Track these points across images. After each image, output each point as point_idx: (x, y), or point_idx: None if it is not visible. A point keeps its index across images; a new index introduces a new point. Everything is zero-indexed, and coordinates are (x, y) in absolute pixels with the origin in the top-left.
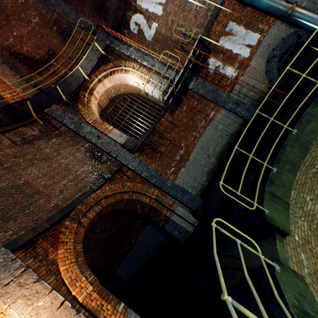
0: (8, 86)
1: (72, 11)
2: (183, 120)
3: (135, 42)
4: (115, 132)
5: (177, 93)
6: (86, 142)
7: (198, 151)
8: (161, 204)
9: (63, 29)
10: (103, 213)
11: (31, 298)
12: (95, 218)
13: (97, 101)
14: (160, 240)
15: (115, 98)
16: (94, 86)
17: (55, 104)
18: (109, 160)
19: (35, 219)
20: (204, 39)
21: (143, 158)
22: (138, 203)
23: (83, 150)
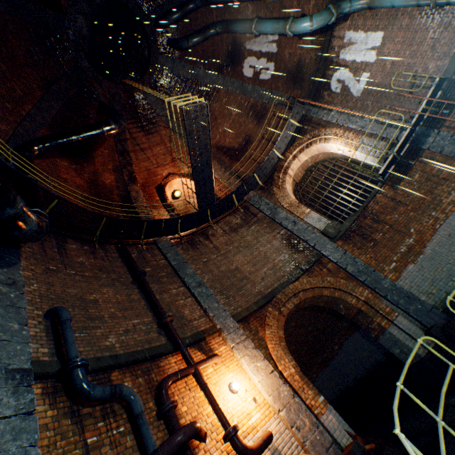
0: (216, 179)
1: (266, 92)
2: (412, 195)
3: (337, 108)
4: (312, 216)
5: (400, 158)
6: (281, 229)
7: (442, 240)
8: (373, 310)
9: (257, 112)
10: (300, 306)
11: (252, 358)
12: (292, 310)
13: (291, 178)
14: (374, 357)
15: (311, 167)
16: (288, 164)
17: (252, 190)
18: (305, 248)
19: (245, 301)
20: (451, 72)
21: (348, 247)
22: (341, 303)
23: (278, 238)
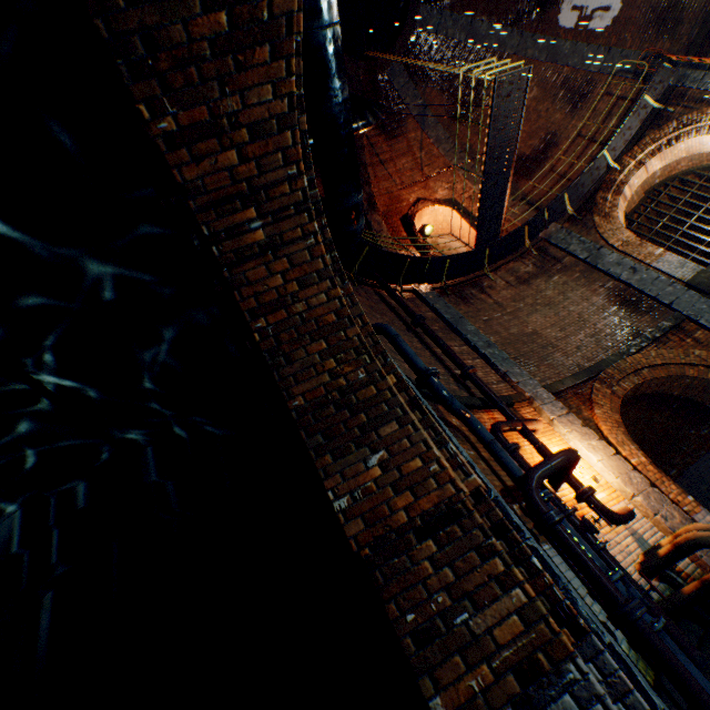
0: None
1: (597, 52)
2: None
3: None
4: (667, 260)
5: None
6: (606, 280)
7: None
8: None
9: (574, 90)
10: (637, 392)
11: (583, 435)
12: (626, 394)
13: (625, 203)
14: None
15: (659, 186)
16: (625, 177)
17: (553, 222)
18: (652, 309)
19: (555, 373)
20: None
21: None
22: None
23: (602, 293)
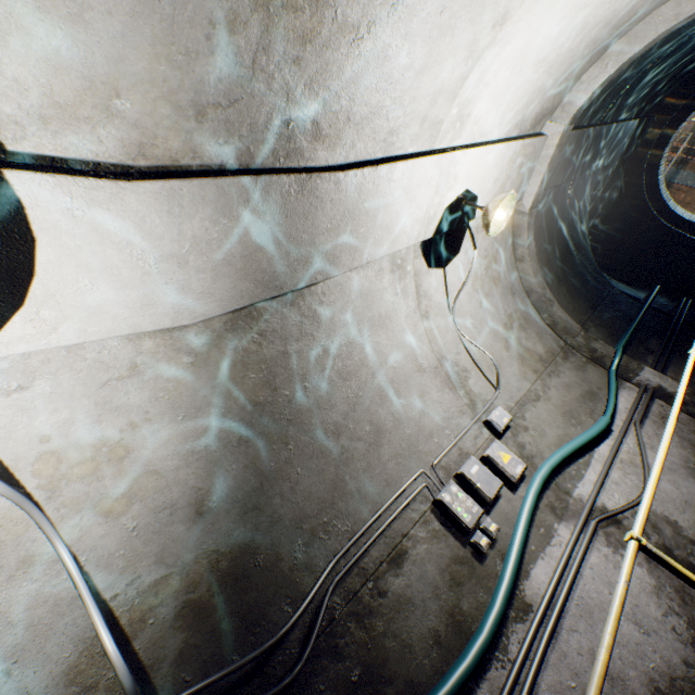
0: None
1: None
2: None
3: None
4: None
5: None
6: None
7: None
8: None
9: None
10: None
11: None
12: None
13: None
14: None
15: None
16: None
17: None
18: None
19: None
20: (694, 132)
21: None
22: None
23: None
